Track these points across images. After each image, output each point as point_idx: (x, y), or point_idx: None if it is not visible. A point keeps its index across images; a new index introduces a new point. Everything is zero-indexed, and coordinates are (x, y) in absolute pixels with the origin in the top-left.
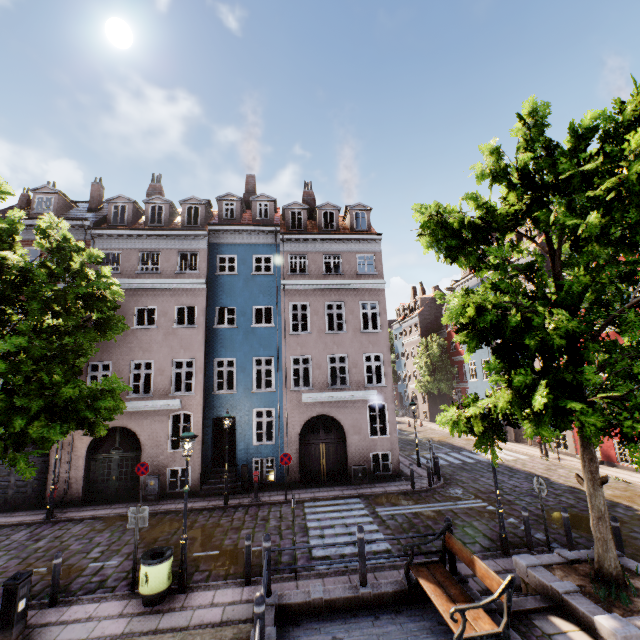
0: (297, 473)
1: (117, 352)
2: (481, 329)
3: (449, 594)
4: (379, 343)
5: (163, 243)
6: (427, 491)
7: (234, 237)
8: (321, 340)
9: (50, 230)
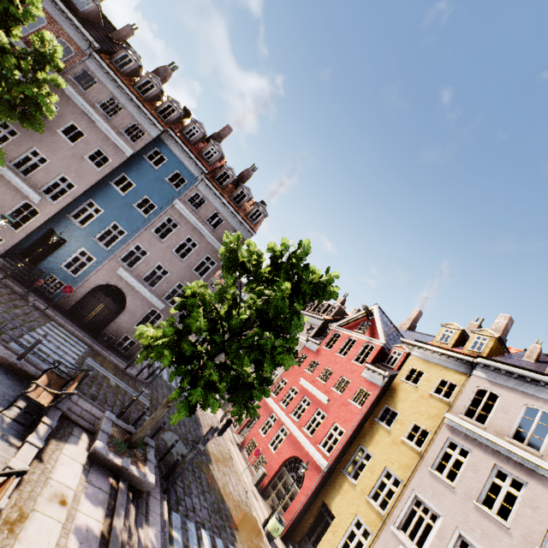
0: (70, 305)
1: (31, 132)
2: (189, 304)
3: (48, 387)
4: None
5: (131, 107)
6: (131, 377)
7: (177, 149)
8: (165, 251)
9: (48, 41)
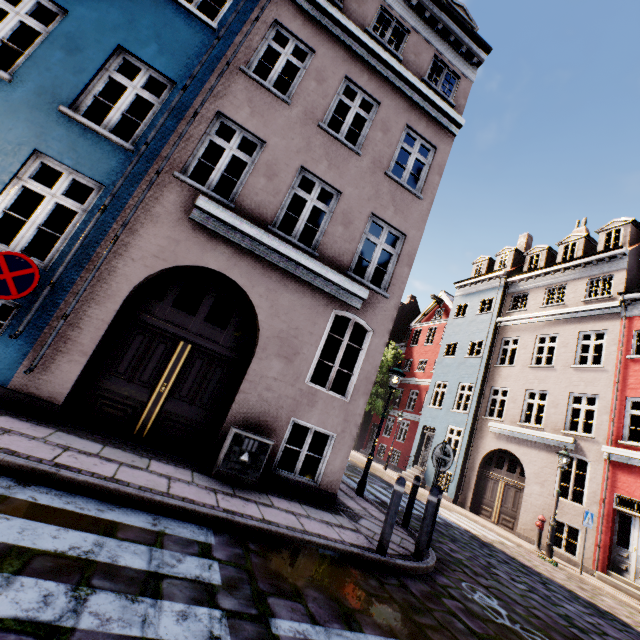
0: (66, 380)
1: None
2: None
3: None
4: (408, 214)
5: None
6: (414, 573)
7: None
8: (303, 131)
9: None
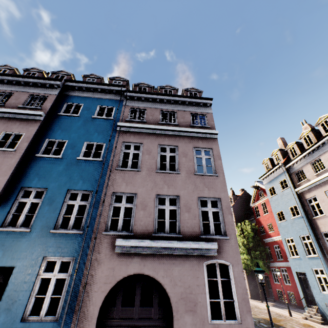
0: None
1: None
2: None
3: None
4: (215, 187)
5: (19, 87)
6: None
7: (85, 92)
8: (150, 178)
9: None
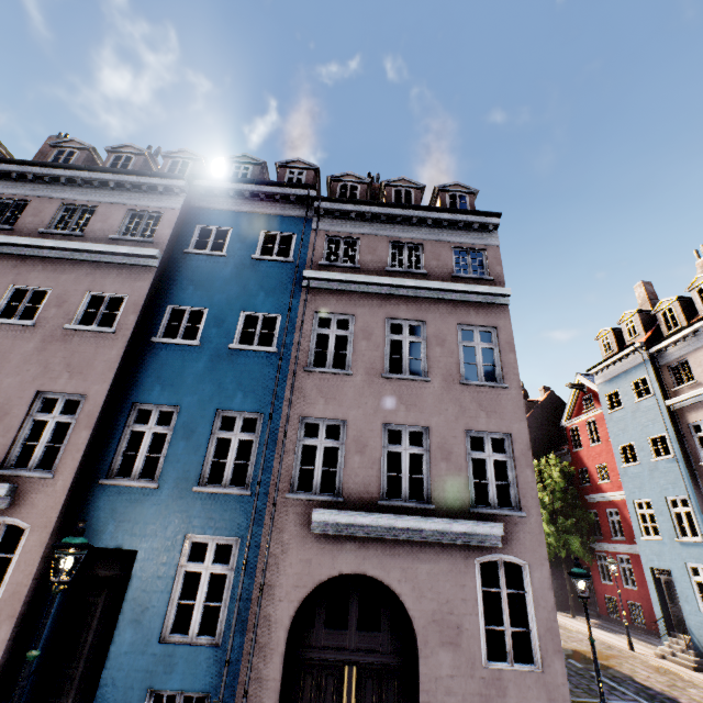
0: None
1: None
2: None
3: None
4: (502, 410)
5: (107, 194)
6: None
7: (235, 202)
8: (372, 390)
9: None
